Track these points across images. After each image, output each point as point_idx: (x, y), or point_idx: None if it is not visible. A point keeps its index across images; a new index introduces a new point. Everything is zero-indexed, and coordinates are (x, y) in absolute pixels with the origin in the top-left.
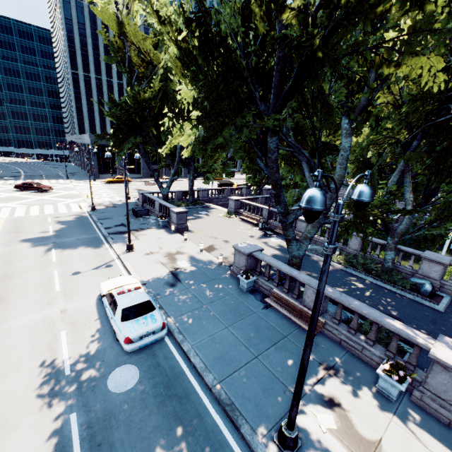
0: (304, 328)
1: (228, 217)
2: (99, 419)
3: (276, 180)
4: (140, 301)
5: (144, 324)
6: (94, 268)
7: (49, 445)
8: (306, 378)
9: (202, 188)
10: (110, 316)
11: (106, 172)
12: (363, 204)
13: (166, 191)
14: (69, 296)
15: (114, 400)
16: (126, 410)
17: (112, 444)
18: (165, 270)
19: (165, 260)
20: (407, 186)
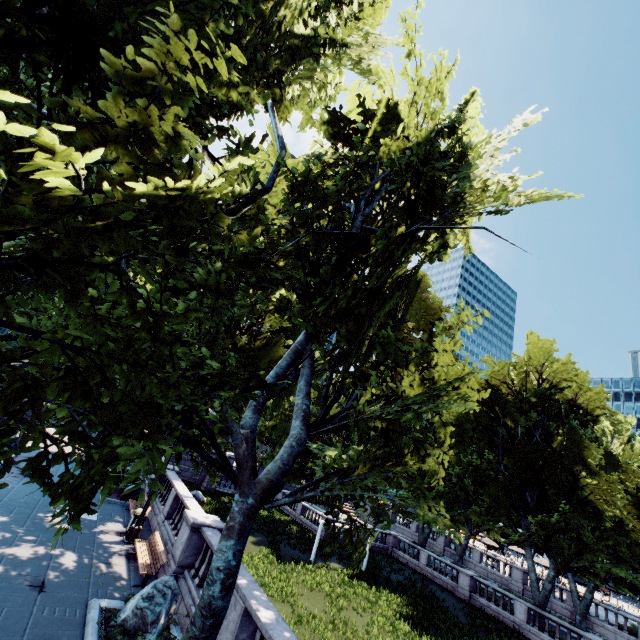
0: None
1: None
2: None
3: None
4: None
5: None
6: None
7: None
8: None
9: None
10: None
11: None
12: None
13: None
14: None
15: None
16: None
17: None
18: None
19: None
20: None
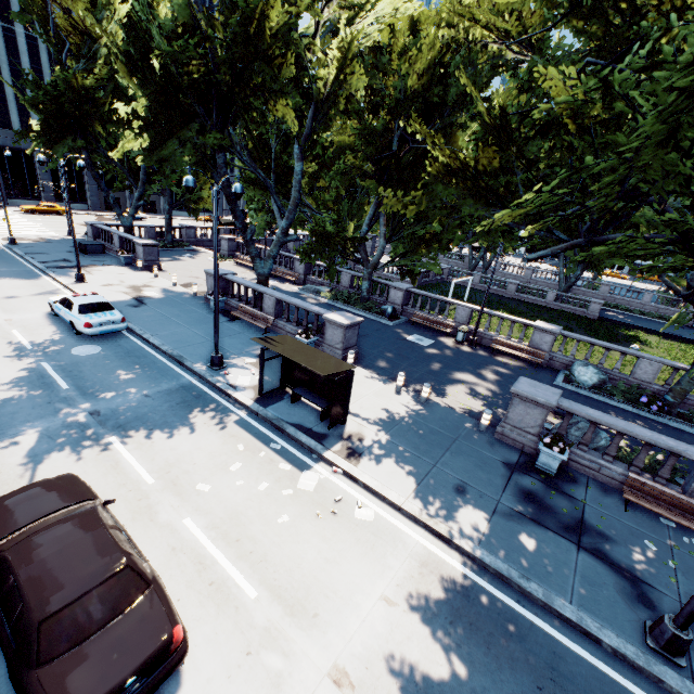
0: (258, 325)
1: (220, 261)
2: (68, 364)
3: (229, 195)
4: (98, 301)
5: (103, 316)
6: (35, 294)
7: (28, 372)
8: (247, 348)
9: (186, 225)
10: (67, 314)
11: (20, 196)
12: (237, 195)
13: (129, 222)
14: (11, 312)
15: (79, 358)
16: (91, 361)
17: (82, 371)
18: (128, 297)
19: (128, 290)
20: (381, 219)
